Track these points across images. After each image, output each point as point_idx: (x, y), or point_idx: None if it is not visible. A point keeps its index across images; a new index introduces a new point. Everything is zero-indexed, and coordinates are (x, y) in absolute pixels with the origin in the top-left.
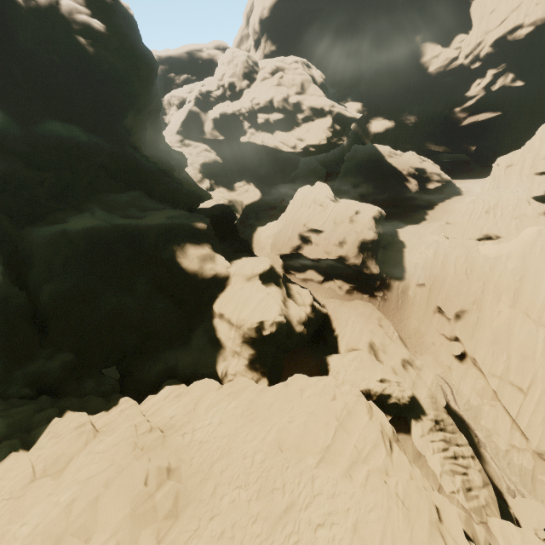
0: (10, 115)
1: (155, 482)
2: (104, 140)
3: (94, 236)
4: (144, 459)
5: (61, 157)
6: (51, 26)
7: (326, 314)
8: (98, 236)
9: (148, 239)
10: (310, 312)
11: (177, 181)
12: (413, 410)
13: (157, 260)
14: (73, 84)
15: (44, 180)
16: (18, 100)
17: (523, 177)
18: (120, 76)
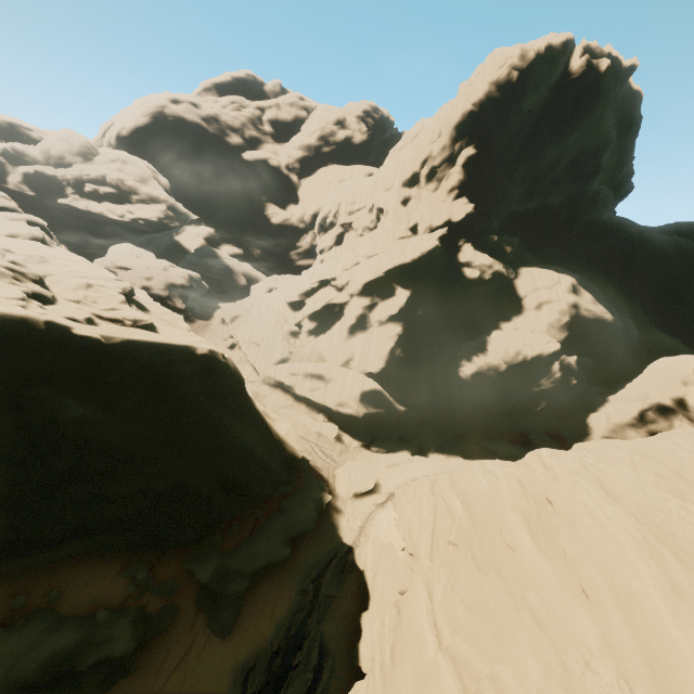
0: None
1: None
2: None
3: None
4: None
5: None
6: None
7: None
8: None
9: None
10: None
11: None
12: None
13: None
14: None
15: None
16: None
17: None
18: None
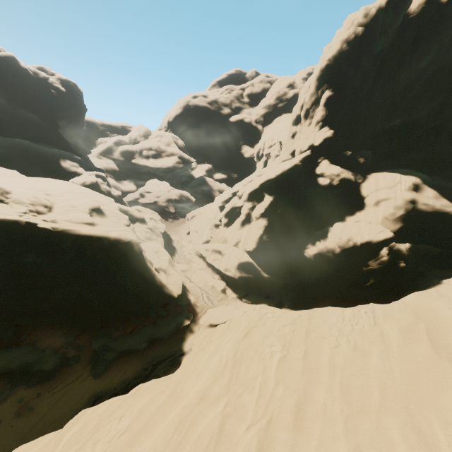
0: (8, 102)
1: (16, 174)
2: (47, 123)
3: (25, 144)
4: (15, 171)
5: (23, 121)
6: (41, 84)
7: None
8: (27, 145)
9: (50, 153)
10: (116, 195)
11: (79, 154)
12: (141, 222)
13: (51, 161)
14: (42, 102)
15: (12, 124)
16: (14, 100)
17: None
18: (65, 107)
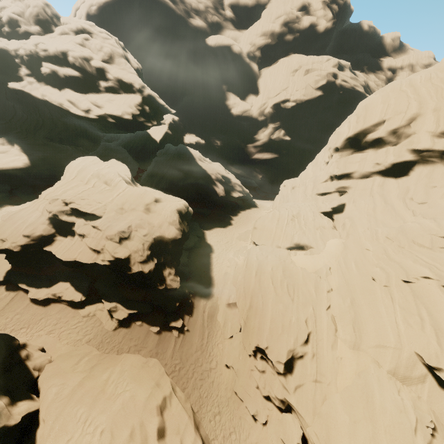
0: None
1: None
2: None
3: None
4: None
5: None
6: None
7: (33, 417)
8: None
9: None
10: None
11: None
12: None
13: None
14: None
15: None
16: None
17: (308, 196)
18: None
